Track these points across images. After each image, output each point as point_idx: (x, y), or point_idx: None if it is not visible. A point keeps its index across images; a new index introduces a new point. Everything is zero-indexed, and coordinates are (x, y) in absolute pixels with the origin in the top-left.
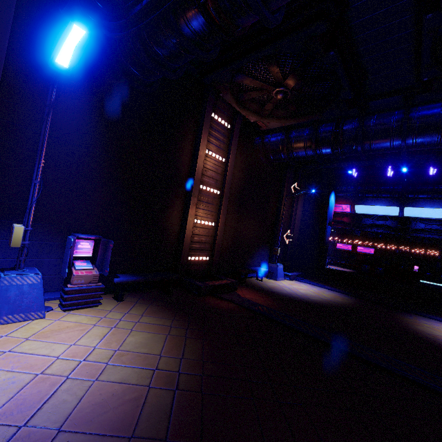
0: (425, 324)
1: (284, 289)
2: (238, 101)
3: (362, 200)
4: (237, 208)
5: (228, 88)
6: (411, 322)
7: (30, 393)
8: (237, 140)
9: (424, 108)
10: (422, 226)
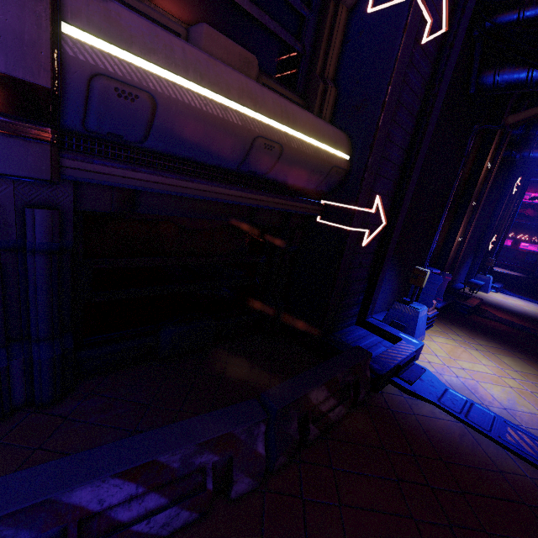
0: None
1: (509, 305)
2: None
3: None
4: None
5: None
6: None
7: (531, 400)
8: (508, 139)
9: None
10: None
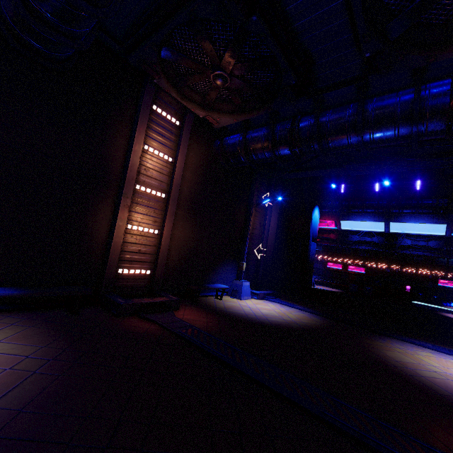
0: (397, 348)
1: (243, 308)
2: (180, 91)
3: (347, 216)
4: (192, 215)
5: (159, 72)
6: (381, 347)
7: None
8: (188, 139)
9: (379, 98)
10: (408, 242)
